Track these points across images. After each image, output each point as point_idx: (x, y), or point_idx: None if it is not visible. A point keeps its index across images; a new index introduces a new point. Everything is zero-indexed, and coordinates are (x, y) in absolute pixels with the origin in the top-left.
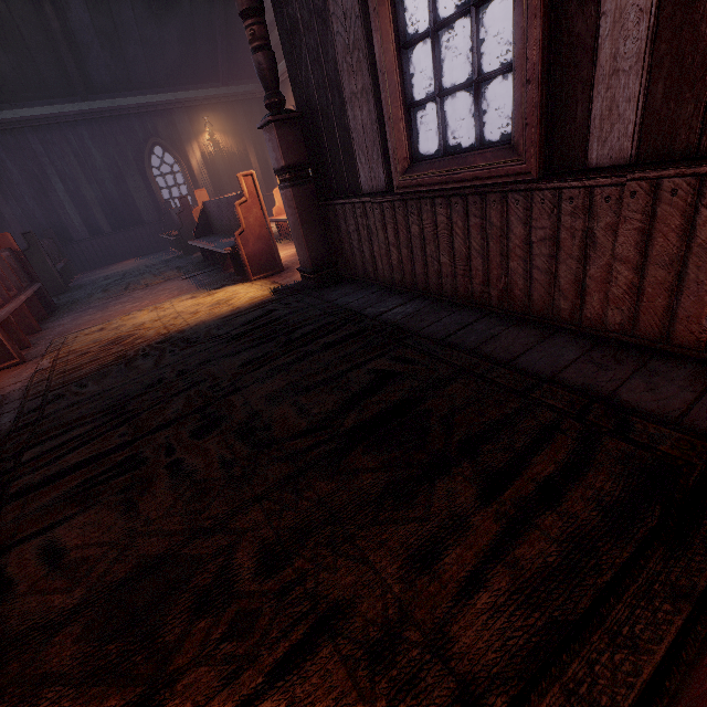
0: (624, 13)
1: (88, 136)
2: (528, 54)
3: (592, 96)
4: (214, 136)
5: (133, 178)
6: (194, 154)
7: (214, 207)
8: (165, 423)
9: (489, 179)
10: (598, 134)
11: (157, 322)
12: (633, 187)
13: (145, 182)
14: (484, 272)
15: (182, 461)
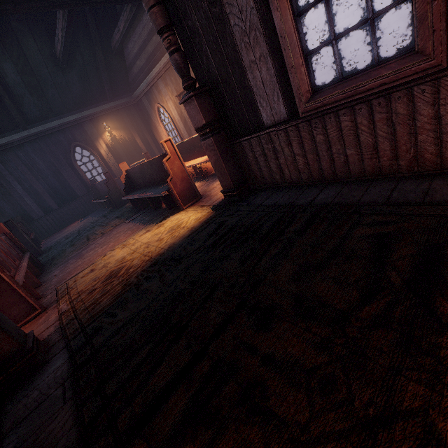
0: None
1: (31, 151)
2: None
3: None
4: (112, 132)
5: (65, 170)
6: (102, 146)
7: (137, 170)
8: (219, 326)
9: (396, 81)
10: None
11: (134, 253)
12: None
13: (74, 171)
14: (392, 150)
15: (273, 354)
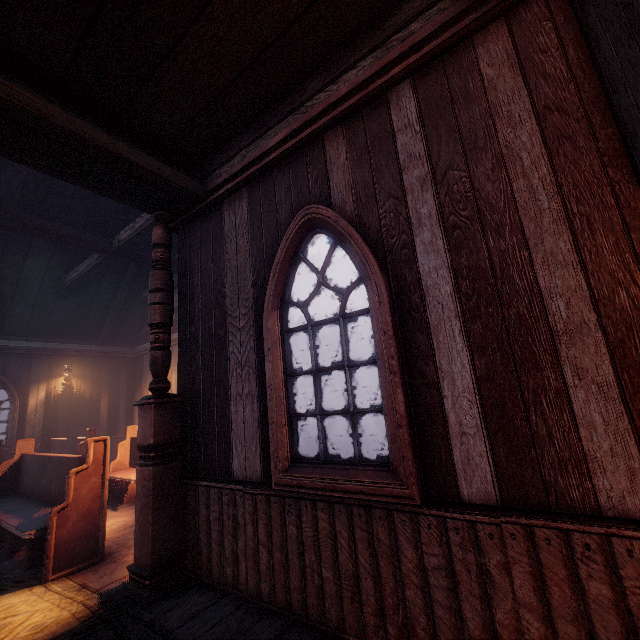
0: (459, 399)
1: None
2: (397, 408)
3: (451, 445)
4: (70, 380)
5: None
6: (38, 393)
7: (37, 462)
8: None
9: (375, 495)
10: (463, 474)
11: None
12: (510, 528)
13: None
14: (377, 597)
15: None
